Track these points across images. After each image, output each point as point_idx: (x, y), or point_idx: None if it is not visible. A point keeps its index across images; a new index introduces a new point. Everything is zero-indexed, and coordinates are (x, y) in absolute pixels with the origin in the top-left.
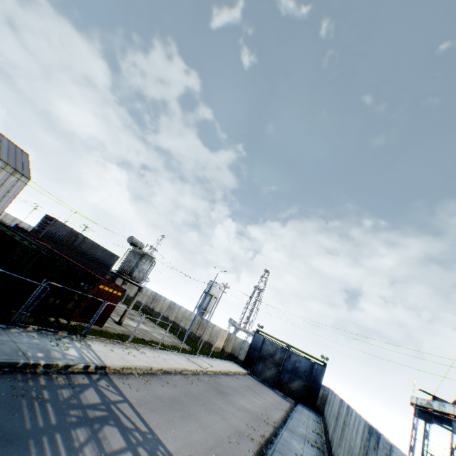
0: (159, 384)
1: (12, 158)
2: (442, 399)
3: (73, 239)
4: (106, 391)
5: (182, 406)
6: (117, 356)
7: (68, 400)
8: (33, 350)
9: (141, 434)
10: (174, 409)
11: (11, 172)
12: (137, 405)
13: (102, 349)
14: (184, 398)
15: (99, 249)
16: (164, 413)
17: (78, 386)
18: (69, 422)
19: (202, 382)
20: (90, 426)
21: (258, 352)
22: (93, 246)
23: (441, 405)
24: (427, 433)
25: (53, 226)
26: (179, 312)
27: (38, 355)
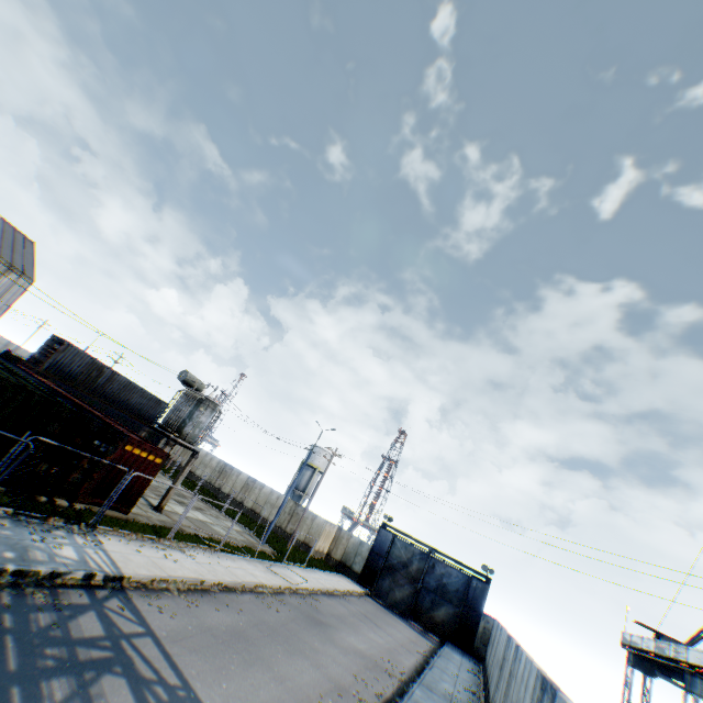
0: (212, 607)
1: (7, 248)
2: (670, 637)
3: (94, 375)
4: (117, 617)
5: (246, 644)
6: (145, 561)
7: (46, 631)
8: None
9: (167, 690)
10: (232, 649)
11: (3, 268)
12: (169, 640)
13: (122, 549)
14: (253, 631)
15: (136, 391)
16: (214, 655)
17: (68, 608)
18: (40, 668)
19: (287, 607)
20: (77, 675)
21: (383, 559)
22: (127, 387)
23: (668, 647)
24: (647, 693)
25: (63, 354)
26: (260, 494)
27: (5, 556)
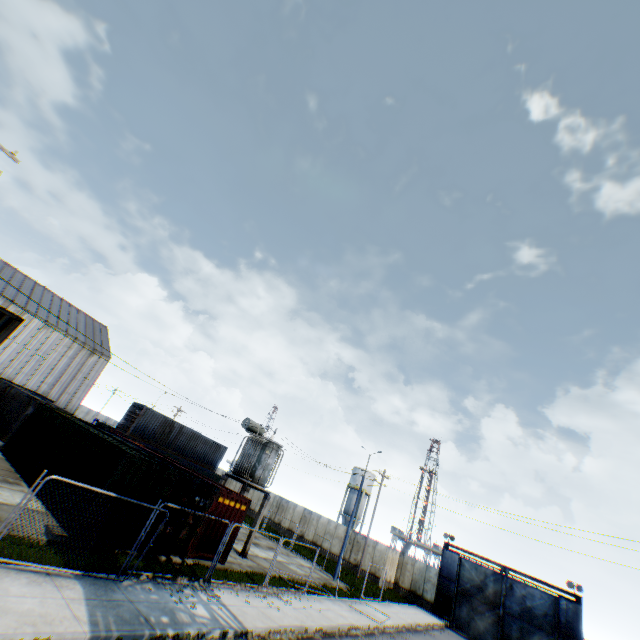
0: None
1: (90, 336)
2: None
3: (167, 431)
4: None
5: None
6: (256, 611)
7: None
8: (154, 611)
9: None
10: None
11: (88, 353)
12: None
13: (235, 601)
14: None
15: (200, 440)
16: None
17: None
18: None
19: None
20: None
21: (455, 583)
22: (192, 438)
23: None
24: None
25: (142, 417)
26: (318, 524)
27: (162, 620)
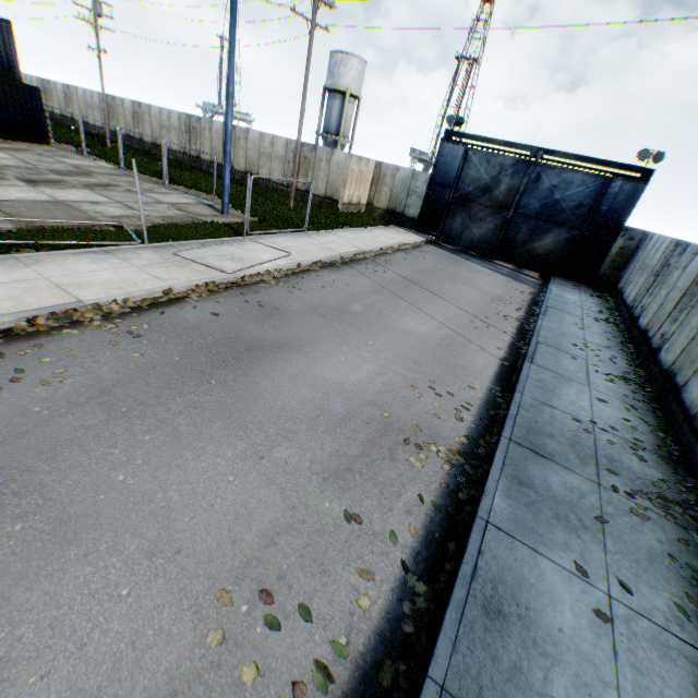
0: None
1: None
2: None
3: None
4: None
5: None
6: None
7: None
8: None
9: None
10: None
11: None
12: None
13: None
14: None
15: None
16: None
17: None
18: None
19: (137, 346)
20: None
21: (451, 191)
22: None
23: None
24: None
25: None
26: (248, 146)
27: None
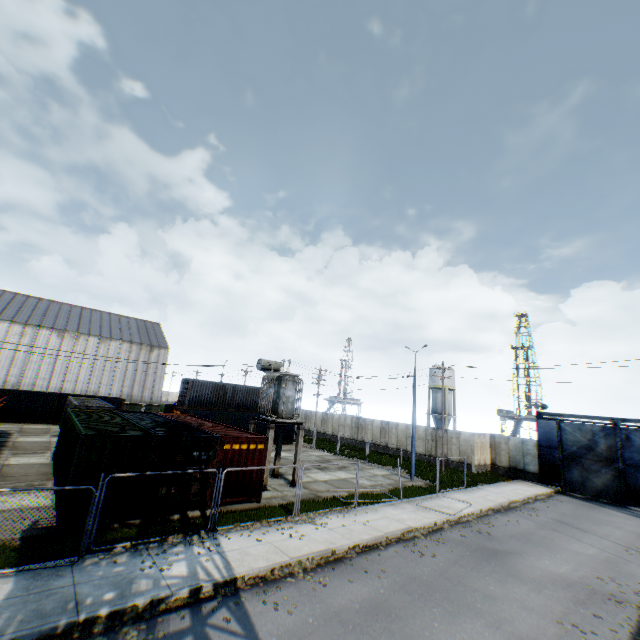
0: (344, 581)
1: (144, 336)
2: None
3: (221, 395)
4: (217, 635)
5: (387, 622)
6: (265, 549)
7: None
8: (99, 590)
9: None
10: (365, 635)
11: (147, 350)
12: None
13: (242, 543)
14: (398, 598)
15: (257, 392)
16: None
17: None
18: None
19: (447, 546)
20: None
21: (558, 451)
22: (249, 392)
23: None
24: None
25: (192, 390)
26: (398, 432)
27: (102, 599)
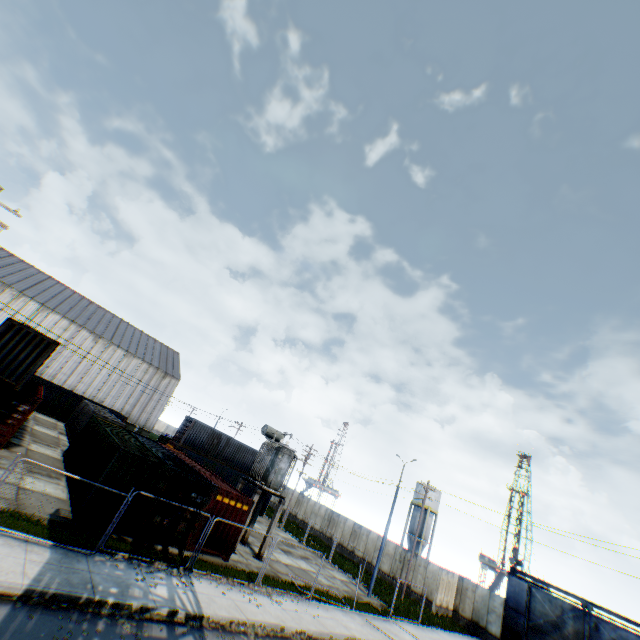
0: None
1: (162, 361)
2: None
3: (215, 443)
4: None
5: None
6: (228, 602)
7: None
8: (107, 582)
9: None
10: None
11: (161, 376)
12: None
13: (210, 590)
14: None
15: (247, 451)
16: None
17: (145, 638)
18: None
19: None
20: None
21: (524, 617)
22: (240, 449)
23: None
24: None
25: (192, 430)
26: (368, 540)
27: (109, 590)
